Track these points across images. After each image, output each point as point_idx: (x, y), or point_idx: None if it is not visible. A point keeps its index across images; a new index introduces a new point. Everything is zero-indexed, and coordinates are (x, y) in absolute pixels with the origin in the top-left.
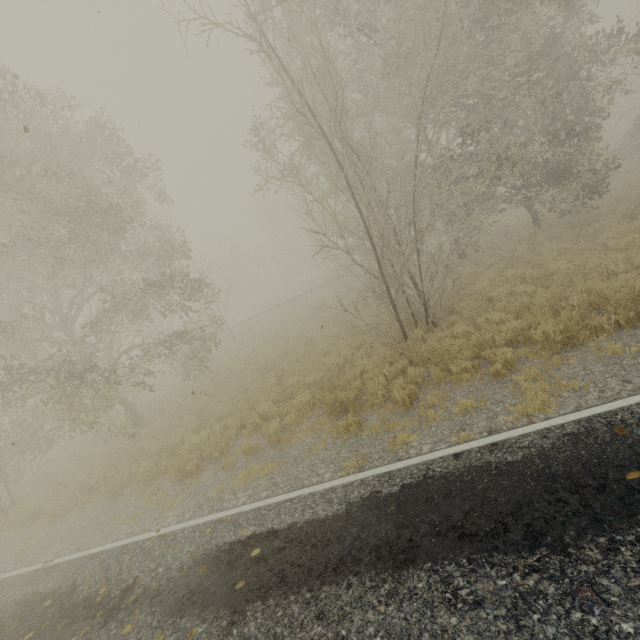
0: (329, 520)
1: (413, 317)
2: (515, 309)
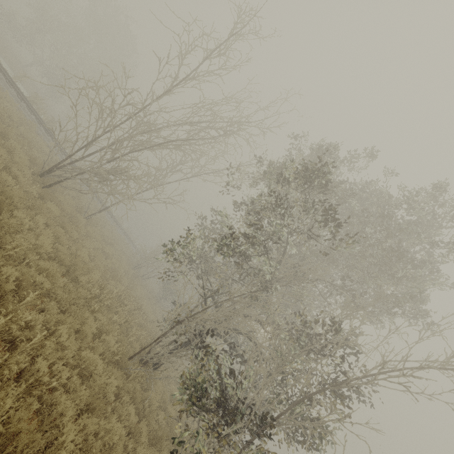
0: None
1: None
2: None
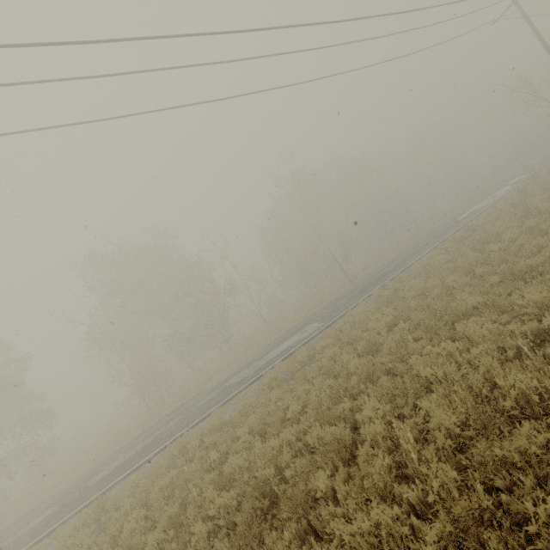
0: (109, 455)
1: (156, 401)
2: (185, 390)
